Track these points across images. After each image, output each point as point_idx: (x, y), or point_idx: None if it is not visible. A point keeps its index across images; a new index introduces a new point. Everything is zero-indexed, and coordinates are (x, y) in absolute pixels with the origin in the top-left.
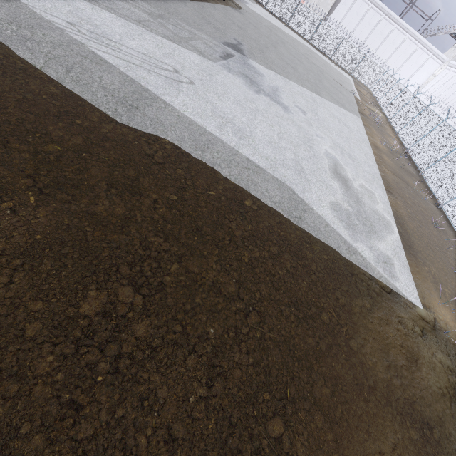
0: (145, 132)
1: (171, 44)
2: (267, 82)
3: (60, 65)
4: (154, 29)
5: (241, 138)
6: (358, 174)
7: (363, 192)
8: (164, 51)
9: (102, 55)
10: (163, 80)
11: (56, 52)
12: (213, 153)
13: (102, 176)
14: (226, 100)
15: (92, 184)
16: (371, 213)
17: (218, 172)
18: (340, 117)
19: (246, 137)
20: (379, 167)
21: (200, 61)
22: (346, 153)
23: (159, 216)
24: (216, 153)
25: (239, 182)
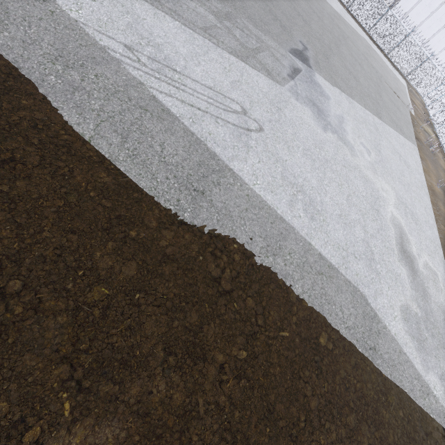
0: (211, 234)
1: (238, 64)
2: (333, 108)
3: (114, 131)
4: (221, 40)
5: (312, 218)
6: (421, 246)
7: (427, 276)
8: (231, 78)
9: (164, 101)
10: (231, 132)
11: (110, 106)
12: (285, 256)
13: (159, 333)
14: (296, 150)
15: (145, 352)
16: (437, 311)
17: (290, 289)
18: (400, 150)
19: (317, 213)
20: (437, 226)
21: (268, 88)
22: (409, 212)
23: (225, 398)
24: (289, 255)
25: (313, 301)
